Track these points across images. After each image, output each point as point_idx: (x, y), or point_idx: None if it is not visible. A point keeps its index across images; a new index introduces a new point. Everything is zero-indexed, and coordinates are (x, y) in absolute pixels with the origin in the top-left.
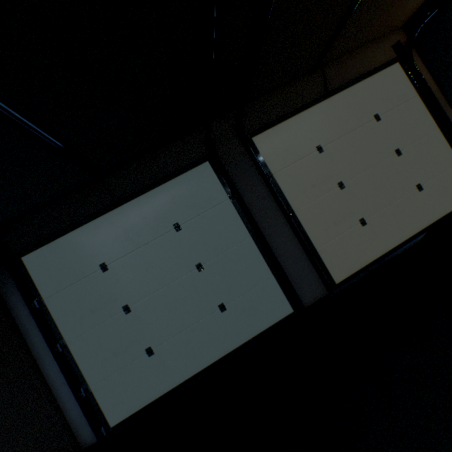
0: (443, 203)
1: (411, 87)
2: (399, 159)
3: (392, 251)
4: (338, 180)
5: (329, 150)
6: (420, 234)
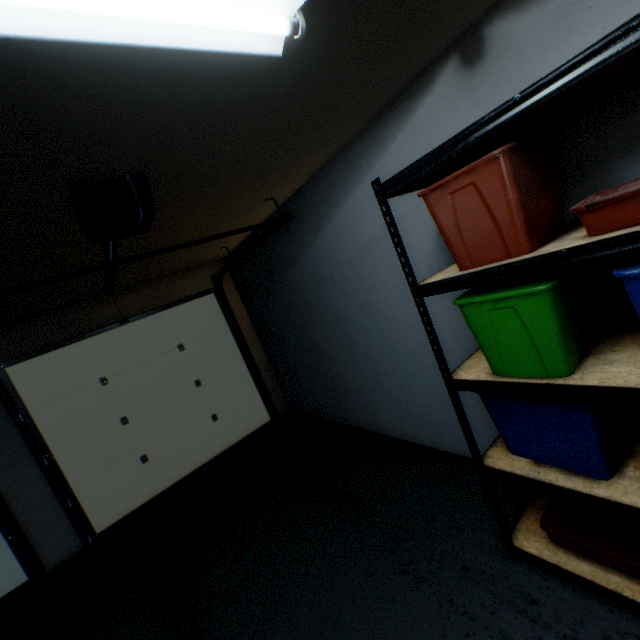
0: (236, 430)
1: (224, 318)
2: (199, 389)
3: (174, 486)
4: (123, 414)
5: (117, 382)
6: (208, 463)
